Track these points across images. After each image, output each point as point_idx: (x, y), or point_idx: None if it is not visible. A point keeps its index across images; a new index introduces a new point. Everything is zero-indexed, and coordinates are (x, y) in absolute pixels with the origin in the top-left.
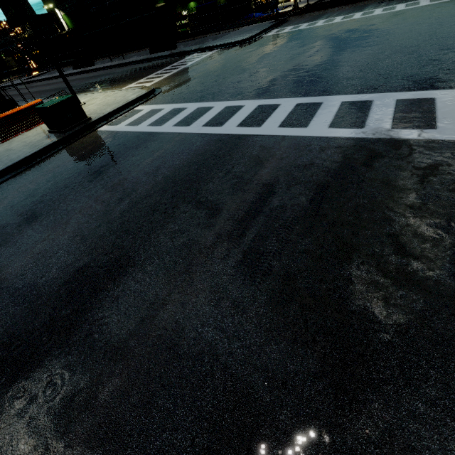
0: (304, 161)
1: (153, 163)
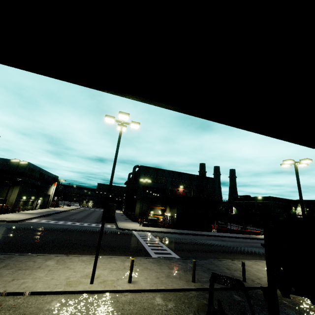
0: None
1: None
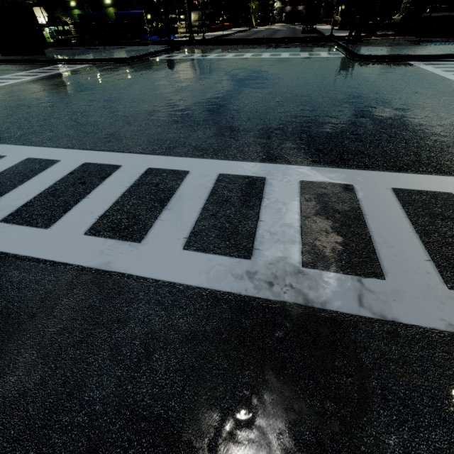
0: (77, 422)
1: None
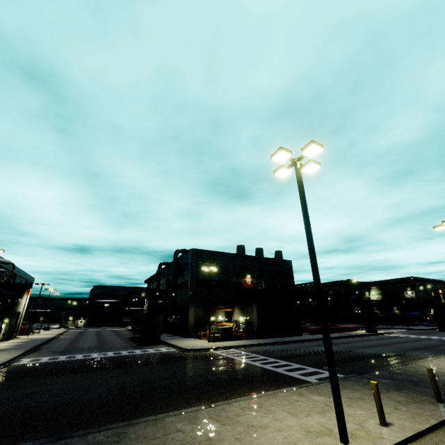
0: None
1: (413, 338)
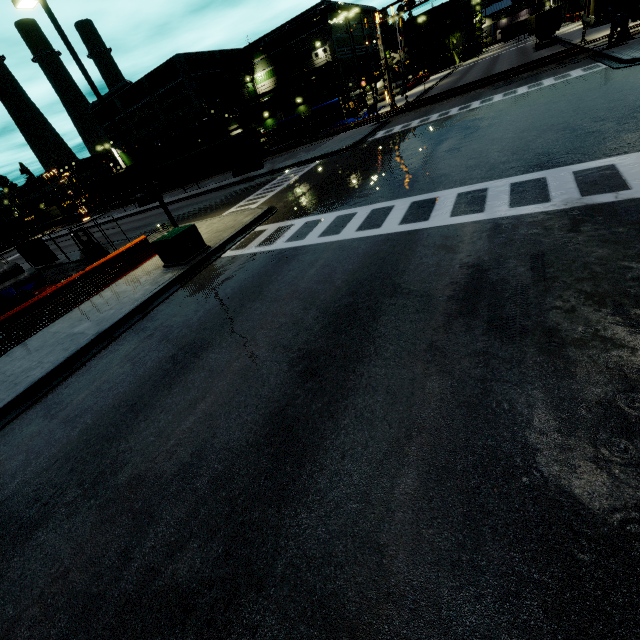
0: (501, 239)
1: (320, 273)
